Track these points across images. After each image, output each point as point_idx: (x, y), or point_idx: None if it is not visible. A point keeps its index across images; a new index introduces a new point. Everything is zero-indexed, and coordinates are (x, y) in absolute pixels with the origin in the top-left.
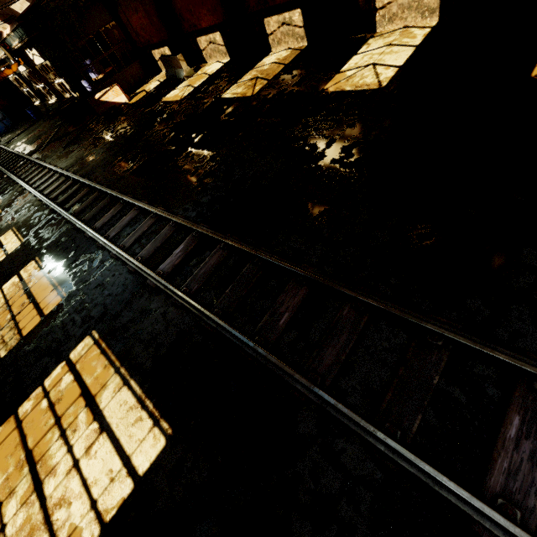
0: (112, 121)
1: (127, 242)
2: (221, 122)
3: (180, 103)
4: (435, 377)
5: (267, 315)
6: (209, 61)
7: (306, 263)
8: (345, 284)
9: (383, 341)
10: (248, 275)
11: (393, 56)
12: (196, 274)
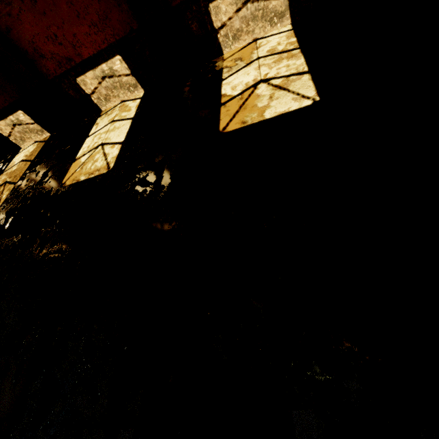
0: None
1: None
2: None
3: None
4: None
5: None
6: None
7: None
8: None
9: None
10: None
11: (116, 132)
12: None
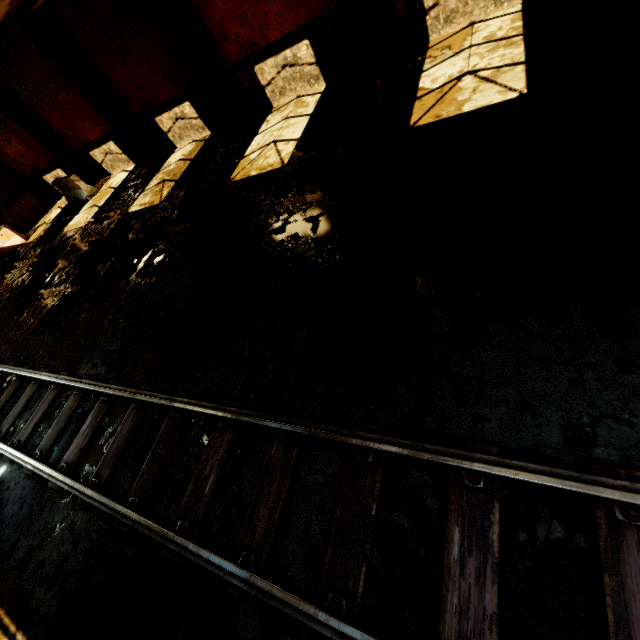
0: (7, 270)
1: (24, 434)
2: (129, 242)
3: (84, 229)
4: (373, 506)
5: (190, 486)
6: (113, 173)
7: (230, 398)
8: (269, 414)
9: (318, 476)
10: (167, 435)
11: (291, 129)
12: (107, 454)
